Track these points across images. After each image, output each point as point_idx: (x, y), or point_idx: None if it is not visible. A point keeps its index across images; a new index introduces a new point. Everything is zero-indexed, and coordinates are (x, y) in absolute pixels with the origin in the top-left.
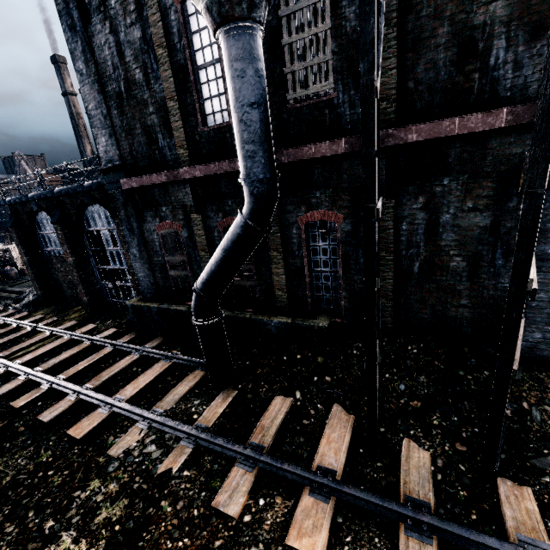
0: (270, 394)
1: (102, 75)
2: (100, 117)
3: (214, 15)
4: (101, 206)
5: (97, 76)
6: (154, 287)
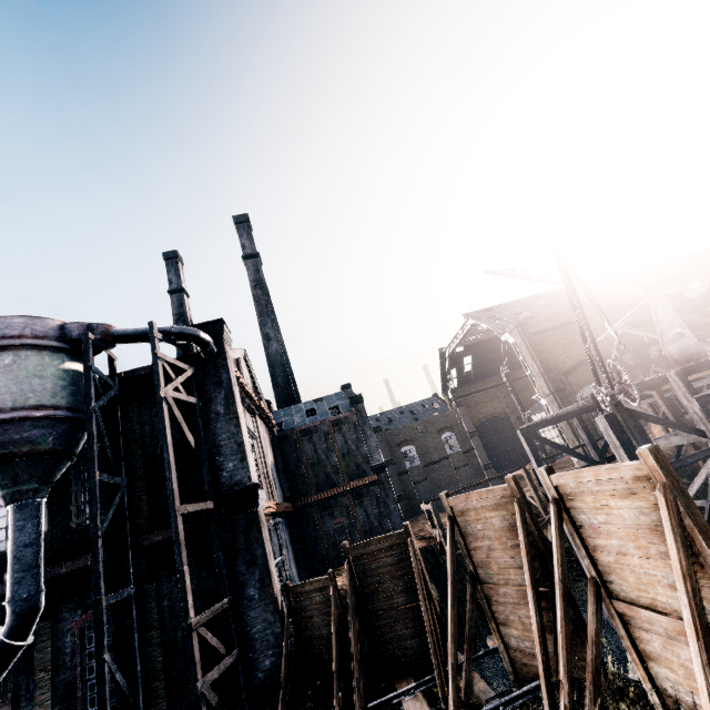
0: None
1: None
2: None
3: (7, 499)
4: None
5: None
6: None
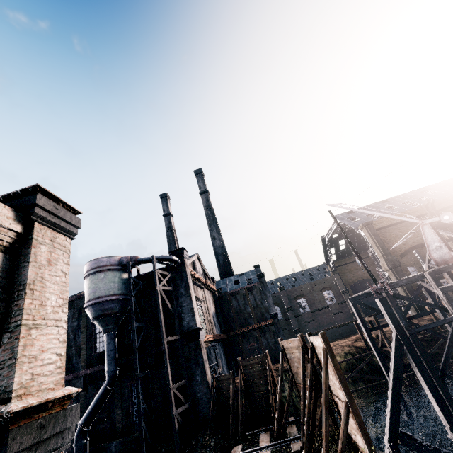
0: None
1: None
2: None
3: (104, 331)
4: None
5: None
6: None
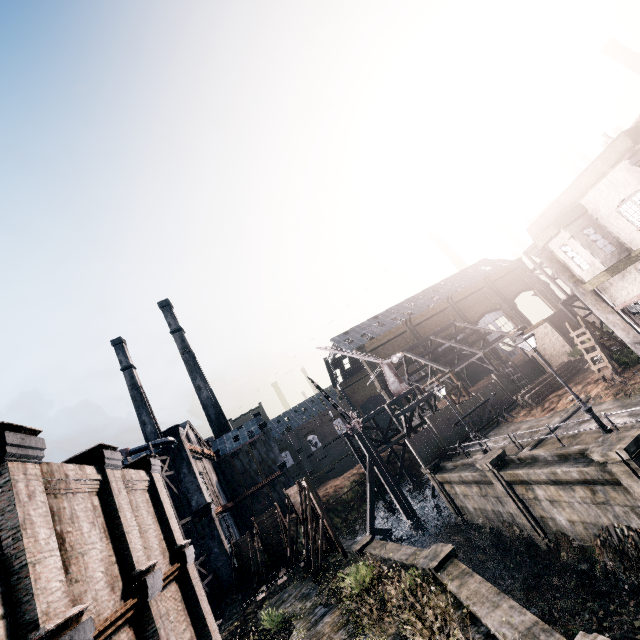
0: None
1: None
2: None
3: None
4: None
5: None
6: None
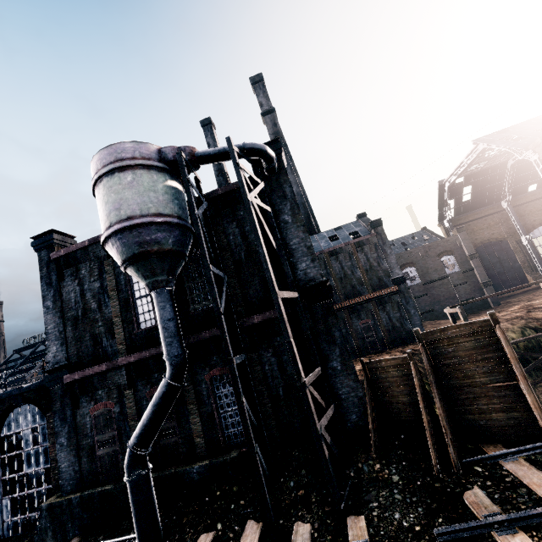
0: (195, 535)
1: (65, 307)
2: (56, 333)
3: (150, 287)
4: (31, 405)
5: (61, 308)
6: (77, 475)
